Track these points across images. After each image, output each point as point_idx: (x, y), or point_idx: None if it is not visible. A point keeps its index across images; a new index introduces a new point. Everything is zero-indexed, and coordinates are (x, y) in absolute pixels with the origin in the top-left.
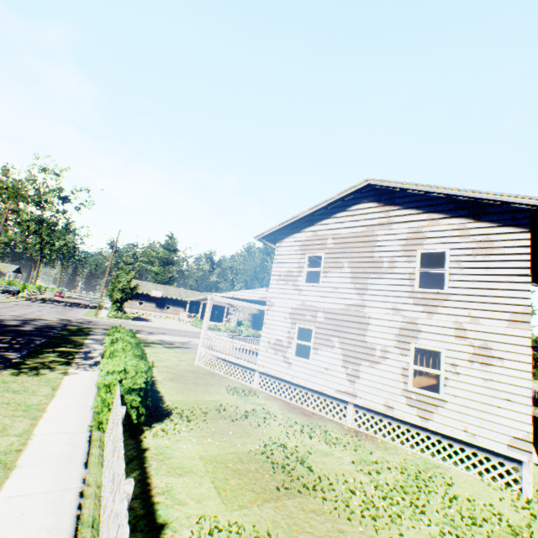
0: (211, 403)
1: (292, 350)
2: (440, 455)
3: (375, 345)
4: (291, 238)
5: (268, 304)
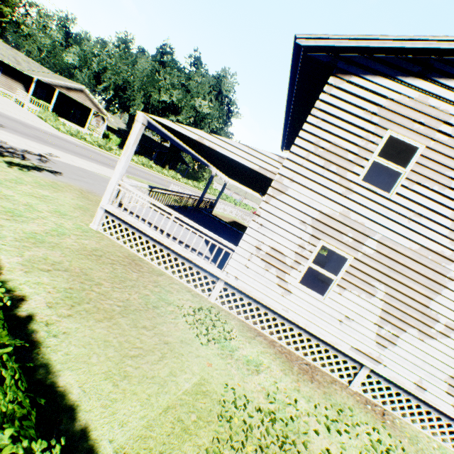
0: (204, 407)
1: (298, 275)
2: (453, 442)
3: (440, 316)
4: (368, 81)
5: (275, 187)
